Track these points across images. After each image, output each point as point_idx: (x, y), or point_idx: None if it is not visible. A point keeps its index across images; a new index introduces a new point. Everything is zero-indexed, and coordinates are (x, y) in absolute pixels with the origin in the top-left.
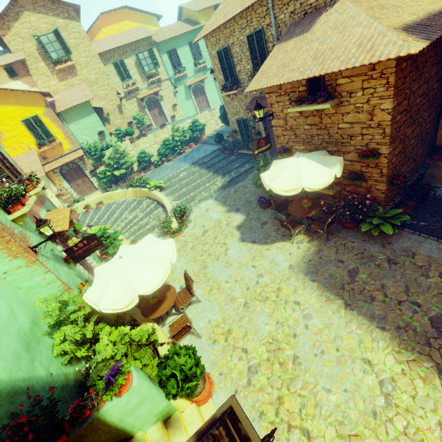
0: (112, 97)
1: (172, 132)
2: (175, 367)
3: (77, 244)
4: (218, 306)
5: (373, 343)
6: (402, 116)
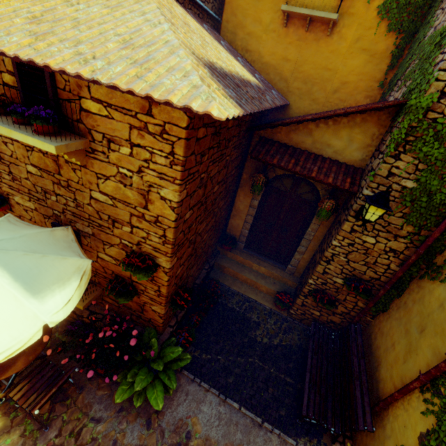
0: None
1: None
2: None
3: None
4: None
5: None
6: (194, 210)
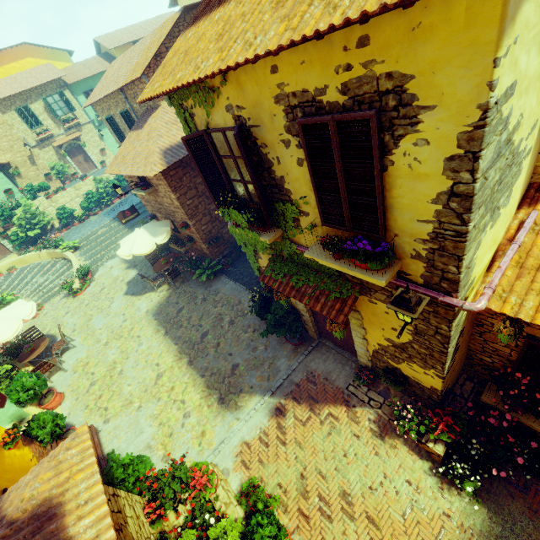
0: (19, 148)
1: (96, 184)
2: (19, 385)
3: None
4: (87, 348)
5: (167, 353)
6: (194, 200)
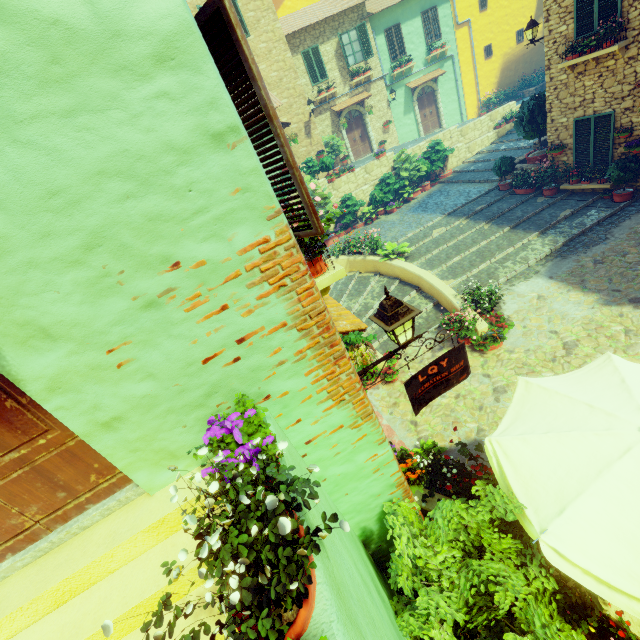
0: (298, 108)
1: (394, 165)
2: None
3: (425, 368)
4: None
5: None
6: None
